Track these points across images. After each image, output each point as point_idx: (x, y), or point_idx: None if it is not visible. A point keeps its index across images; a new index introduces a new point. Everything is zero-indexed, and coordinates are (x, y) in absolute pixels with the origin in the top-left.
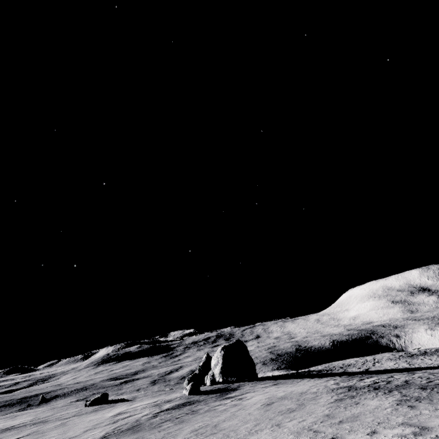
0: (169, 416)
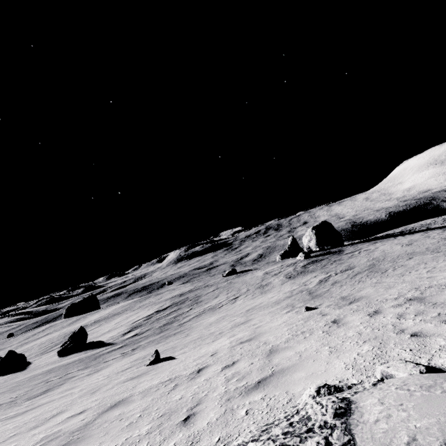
0: (319, 265)
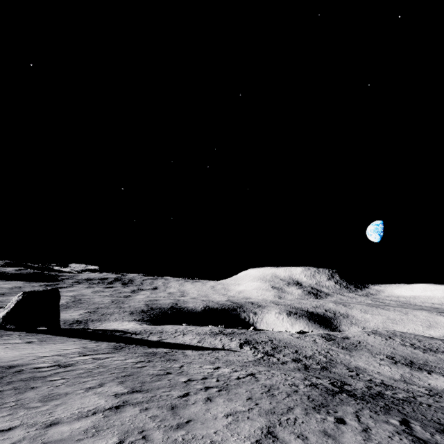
0: None
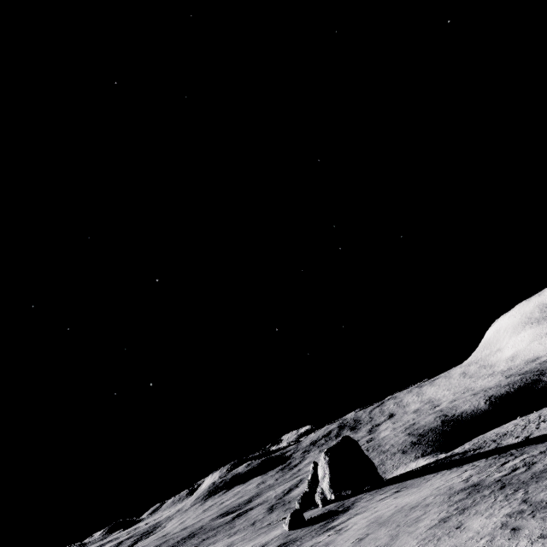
0: None
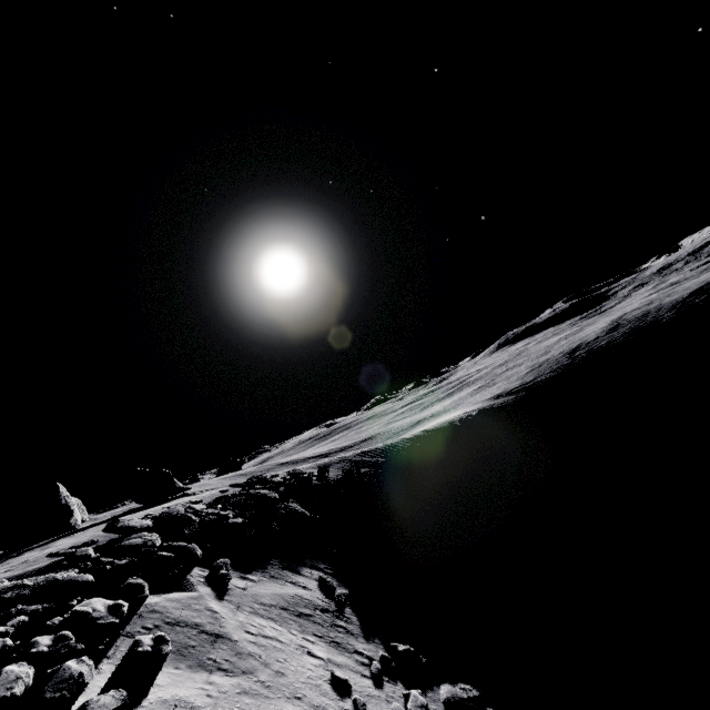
0: None
